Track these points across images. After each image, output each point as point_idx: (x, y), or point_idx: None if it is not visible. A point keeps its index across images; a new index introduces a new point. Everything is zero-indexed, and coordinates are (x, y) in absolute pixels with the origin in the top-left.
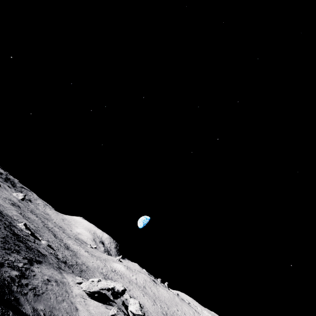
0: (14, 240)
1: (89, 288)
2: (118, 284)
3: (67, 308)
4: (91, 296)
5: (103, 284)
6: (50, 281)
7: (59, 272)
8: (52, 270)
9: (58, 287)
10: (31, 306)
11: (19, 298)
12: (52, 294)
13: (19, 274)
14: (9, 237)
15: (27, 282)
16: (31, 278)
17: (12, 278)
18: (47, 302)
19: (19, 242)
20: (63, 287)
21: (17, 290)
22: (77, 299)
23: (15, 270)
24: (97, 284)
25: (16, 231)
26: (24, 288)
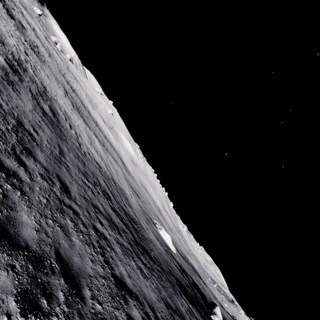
0: None
1: None
2: None
3: None
4: None
5: None
6: None
7: None
8: None
9: None
10: None
11: None
12: None
13: None
14: None
15: None
16: None
17: None
18: None
19: None
20: None
21: None
22: None
23: None
24: None
25: None
26: None
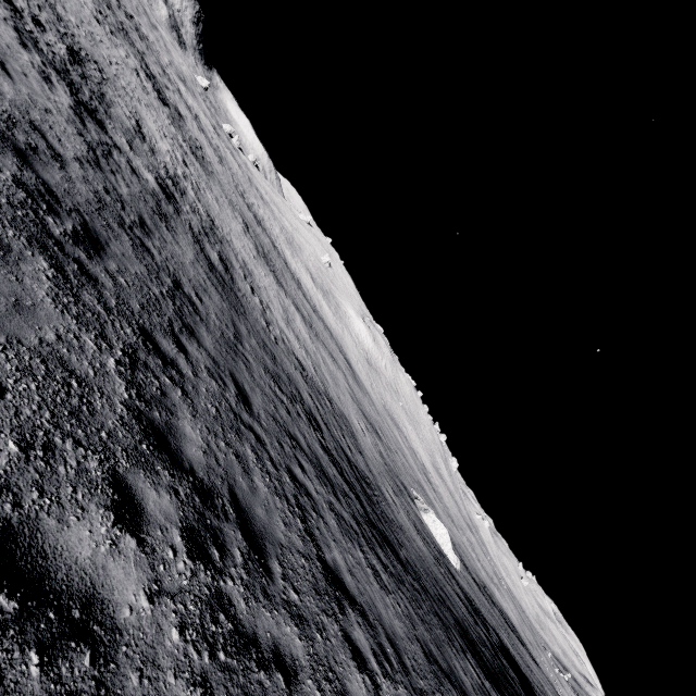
0: None
1: None
2: None
3: None
4: None
5: None
6: None
7: None
8: None
9: None
10: None
11: None
12: None
13: None
14: None
15: None
16: None
17: None
18: None
19: None
20: None
21: None
22: None
23: None
24: None
25: None
26: None
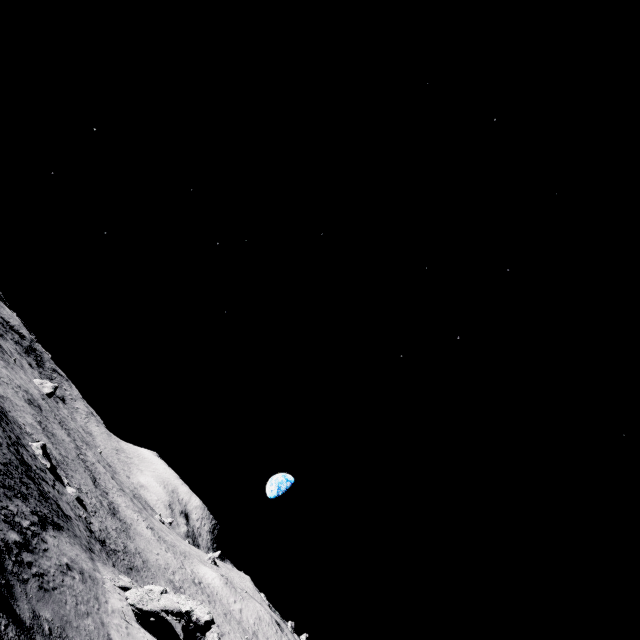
0: (21, 474)
1: (141, 601)
2: (200, 607)
3: (93, 631)
4: (141, 621)
5: (172, 600)
6: (71, 569)
7: (91, 558)
8: (77, 549)
9: (83, 585)
10: (31, 607)
11: (14, 585)
12: (70, 596)
13: (21, 541)
14: (14, 466)
15: (31, 559)
16: (39, 554)
17: (8, 545)
18: (59, 608)
19: (28, 479)
20: (93, 588)
21: (13, 570)
22: (113, 619)
23: (15, 531)
24: (159, 598)
25: (26, 456)
26: (25, 570)
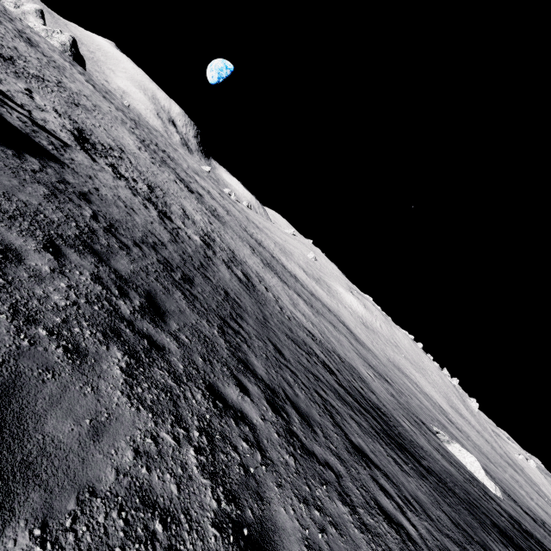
0: None
1: None
2: None
3: None
4: None
5: None
6: None
7: None
8: None
9: None
10: None
11: None
12: None
13: None
14: None
15: None
16: None
17: None
18: None
19: None
20: None
21: None
22: None
23: None
24: None
25: None
26: None
